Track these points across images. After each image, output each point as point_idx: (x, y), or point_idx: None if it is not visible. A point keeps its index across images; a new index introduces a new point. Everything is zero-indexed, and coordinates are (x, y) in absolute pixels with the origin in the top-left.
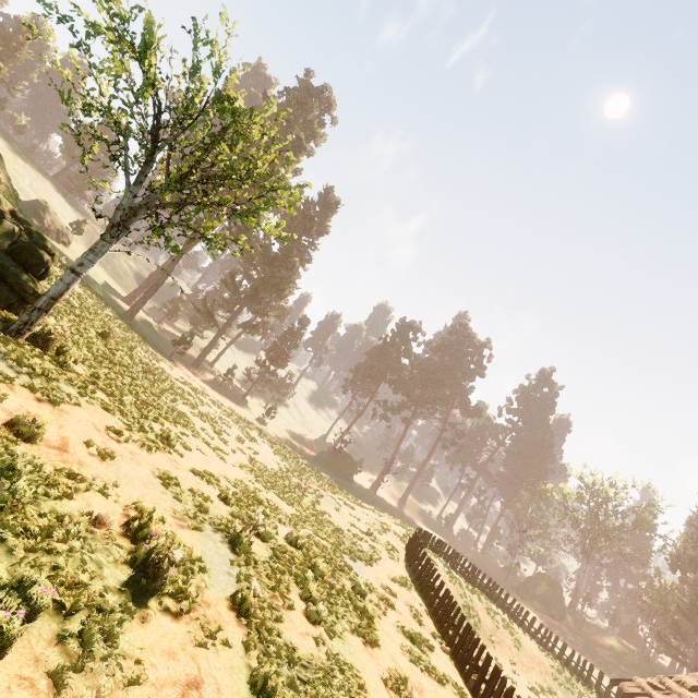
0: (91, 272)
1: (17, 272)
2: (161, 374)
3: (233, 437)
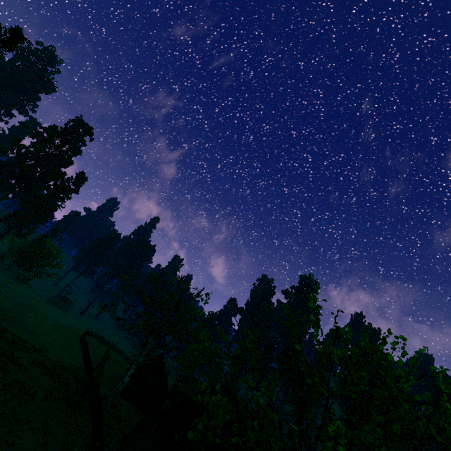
0: None
1: None
2: None
3: (17, 303)
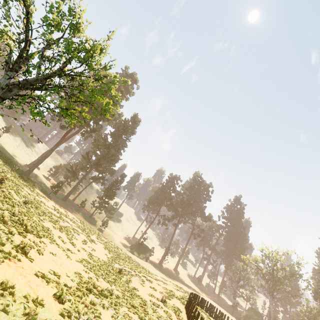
0: (10, 151)
1: None
2: (38, 204)
3: (80, 241)
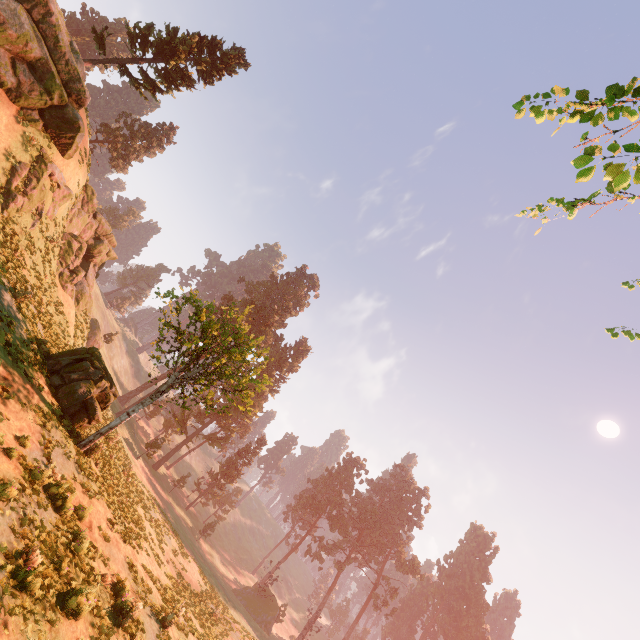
0: None
1: (96, 407)
2: (133, 476)
3: (170, 548)
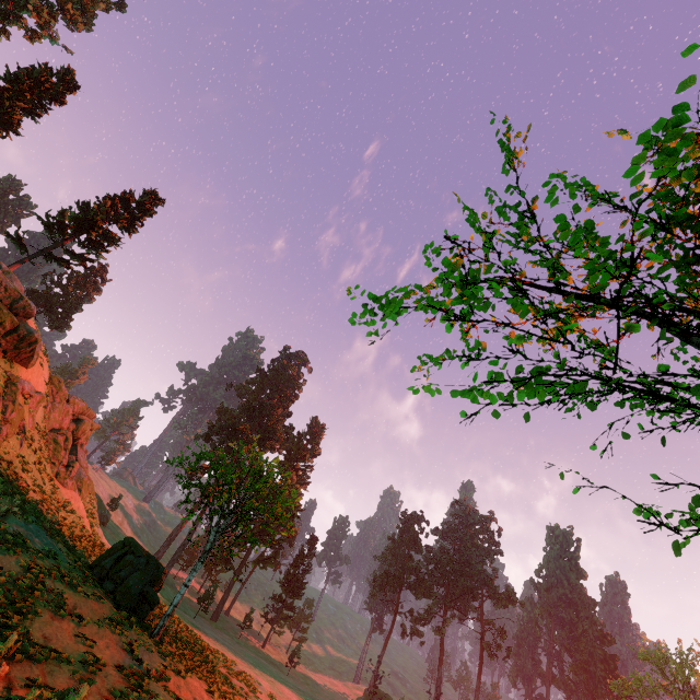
0: None
1: (153, 592)
2: (200, 639)
3: (265, 694)
